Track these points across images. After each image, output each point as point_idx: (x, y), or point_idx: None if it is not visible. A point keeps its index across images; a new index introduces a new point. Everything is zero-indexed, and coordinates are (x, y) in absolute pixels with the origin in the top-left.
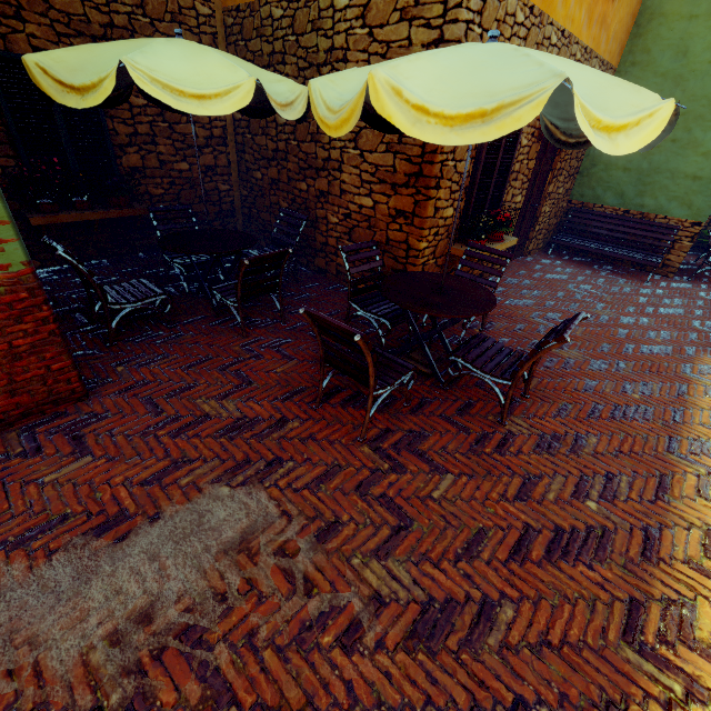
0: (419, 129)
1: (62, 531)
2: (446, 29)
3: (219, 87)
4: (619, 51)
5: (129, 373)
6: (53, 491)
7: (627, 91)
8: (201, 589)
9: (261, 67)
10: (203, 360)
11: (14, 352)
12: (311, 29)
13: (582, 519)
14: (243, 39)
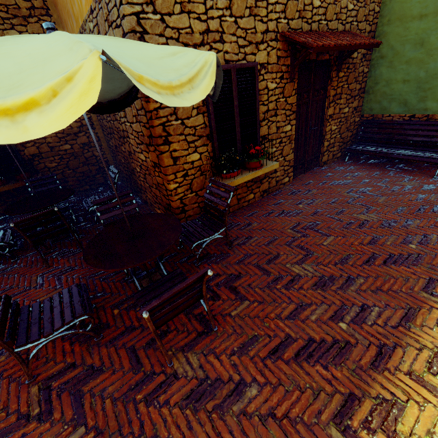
0: None
1: None
2: (123, 25)
3: None
4: None
5: None
6: None
7: (70, 54)
8: None
9: None
10: (5, 290)
11: None
12: None
13: None
14: None
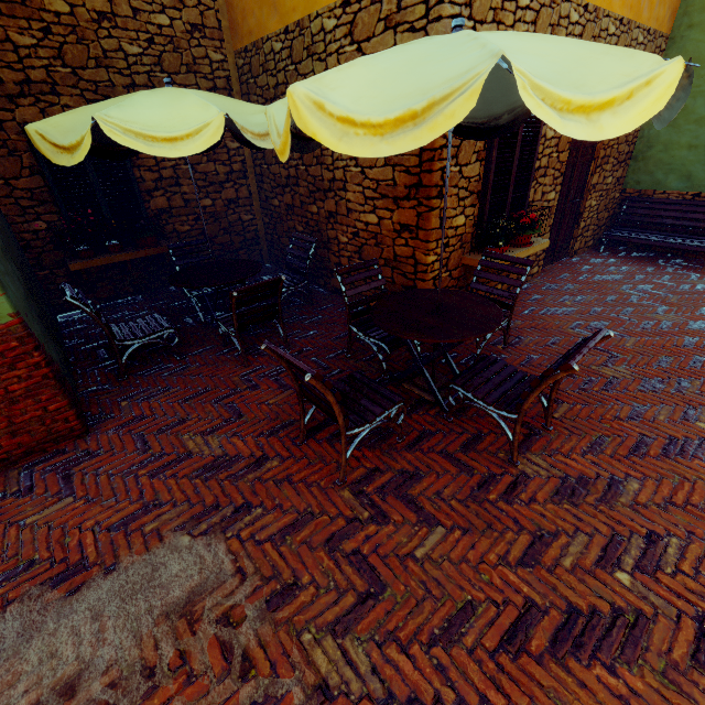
0: (346, 143)
1: (24, 579)
2: (430, 29)
3: (191, 127)
4: (670, 16)
5: (130, 408)
6: (30, 534)
7: (616, 58)
8: (132, 659)
9: (269, 100)
10: (201, 392)
11: (11, 397)
12: (307, 55)
13: (608, 597)
14: (253, 77)
